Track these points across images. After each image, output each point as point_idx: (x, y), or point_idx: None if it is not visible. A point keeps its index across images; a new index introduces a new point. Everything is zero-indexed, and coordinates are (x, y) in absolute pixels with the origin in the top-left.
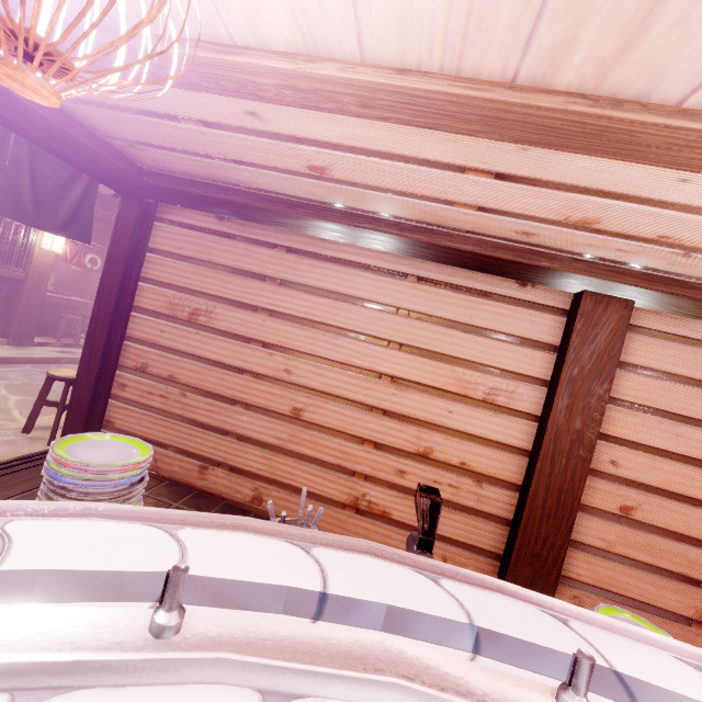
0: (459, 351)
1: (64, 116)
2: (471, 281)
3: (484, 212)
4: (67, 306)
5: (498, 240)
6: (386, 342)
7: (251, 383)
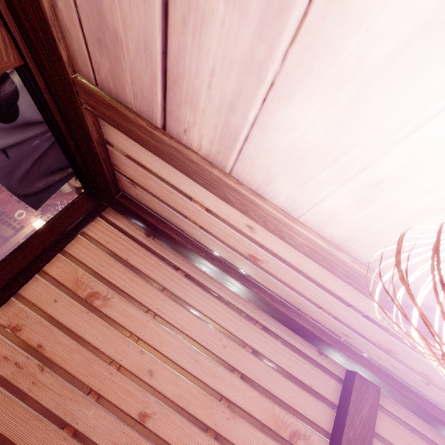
0: (279, 391)
1: (106, 154)
2: (293, 339)
3: (335, 319)
4: None
5: (325, 329)
6: (233, 369)
7: (114, 375)
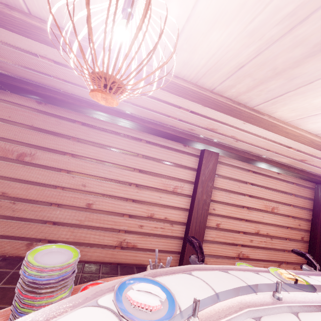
0: (163, 172)
1: None
2: (167, 143)
3: (180, 121)
4: None
5: (180, 130)
6: (133, 169)
7: (61, 193)
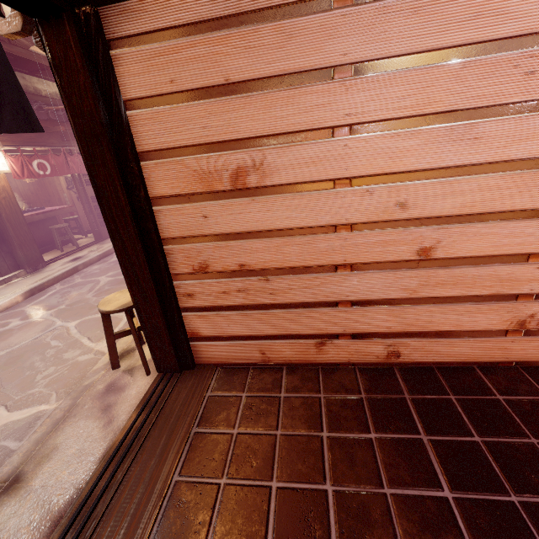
0: None
1: None
2: None
3: None
4: (47, 218)
5: None
6: None
7: (351, 238)
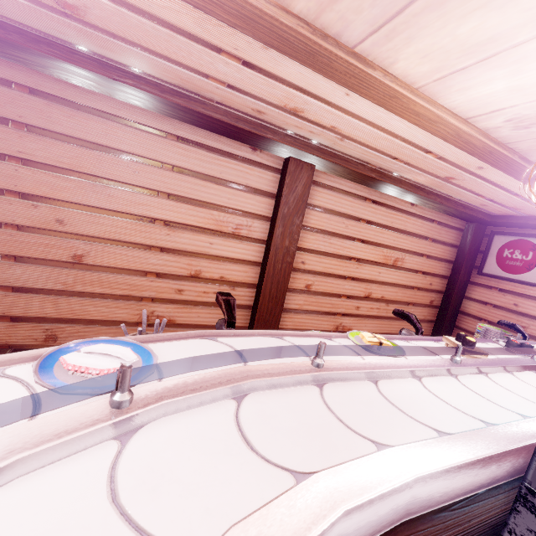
0: (214, 199)
1: None
2: (219, 143)
3: (232, 89)
4: None
5: (240, 113)
6: (156, 193)
7: (17, 236)
